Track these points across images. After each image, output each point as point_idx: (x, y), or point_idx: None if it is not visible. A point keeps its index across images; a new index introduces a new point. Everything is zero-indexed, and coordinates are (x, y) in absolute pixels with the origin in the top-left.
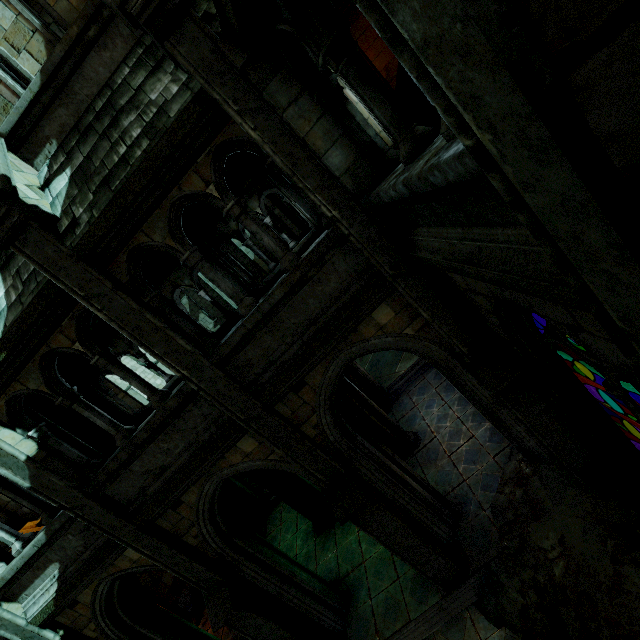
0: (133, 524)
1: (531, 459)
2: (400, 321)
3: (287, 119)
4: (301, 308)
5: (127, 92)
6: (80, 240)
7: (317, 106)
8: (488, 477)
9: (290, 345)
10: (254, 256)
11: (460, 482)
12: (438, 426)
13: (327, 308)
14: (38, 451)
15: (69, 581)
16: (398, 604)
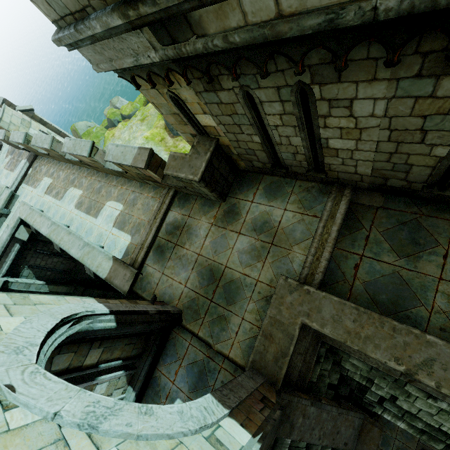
0: None
1: None
2: None
3: None
4: None
5: None
6: None
7: None
8: None
9: None
10: (48, 288)
11: None
12: None
13: None
14: None
15: None
16: None
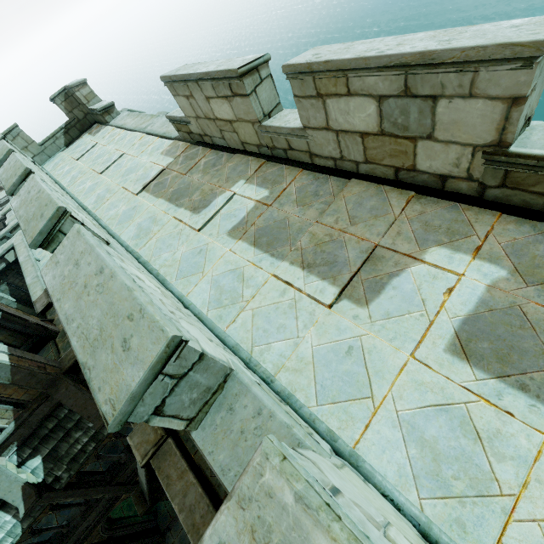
0: None
1: None
2: None
3: None
4: None
5: (71, 422)
6: (63, 483)
7: None
8: None
9: None
10: (17, 305)
11: None
12: None
13: None
14: None
15: None
16: None
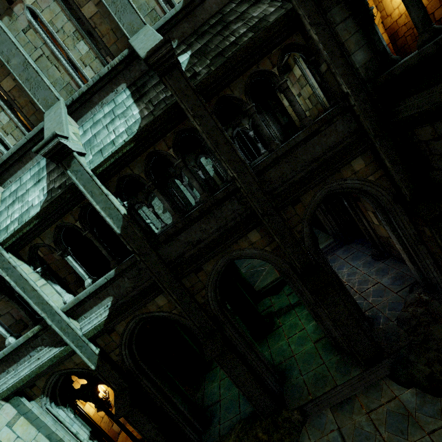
0: (173, 274)
1: (430, 289)
2: (367, 170)
3: (337, 30)
4: (310, 150)
5: (235, 14)
6: (198, 83)
7: (355, 25)
8: (393, 303)
9: (299, 172)
10: (213, 174)
11: (371, 307)
12: (348, 279)
13: (327, 152)
14: (127, 214)
15: (119, 308)
16: (326, 377)
